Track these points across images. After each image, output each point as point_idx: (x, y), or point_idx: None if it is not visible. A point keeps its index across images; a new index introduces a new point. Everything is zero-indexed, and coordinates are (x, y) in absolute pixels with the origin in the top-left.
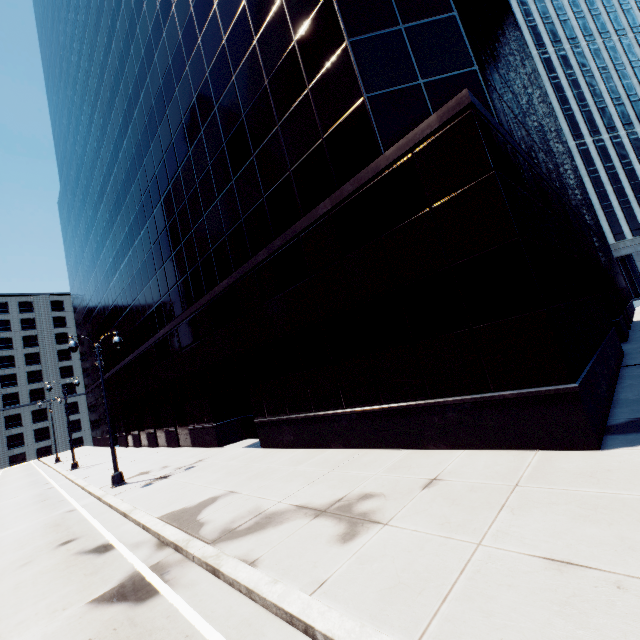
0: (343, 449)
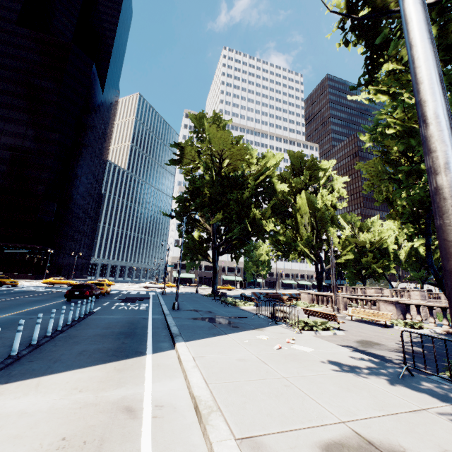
0: None
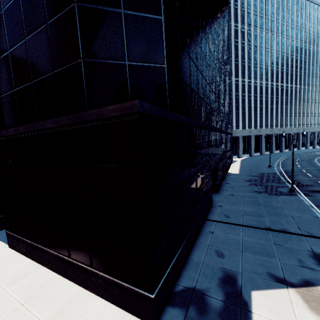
0: (49, 270)
